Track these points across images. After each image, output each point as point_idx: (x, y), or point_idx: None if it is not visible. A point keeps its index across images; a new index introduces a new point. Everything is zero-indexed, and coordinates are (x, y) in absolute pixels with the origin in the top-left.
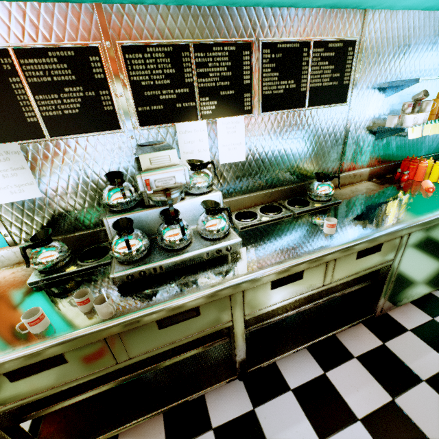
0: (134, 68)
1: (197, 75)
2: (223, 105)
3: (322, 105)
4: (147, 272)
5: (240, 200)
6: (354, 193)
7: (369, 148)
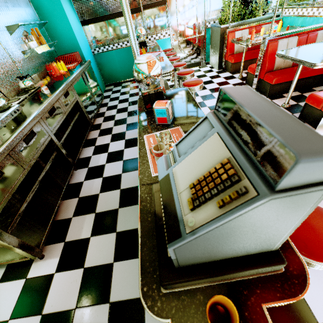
0: None
1: None
2: None
3: None
4: None
5: None
6: (41, 84)
7: (27, 63)
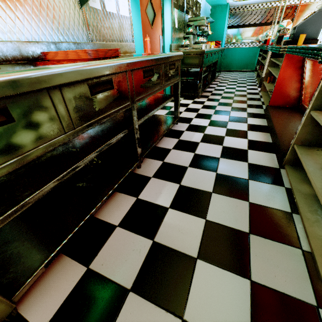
0: None
1: (190, 3)
2: (191, 13)
3: None
4: None
5: None
6: None
7: None
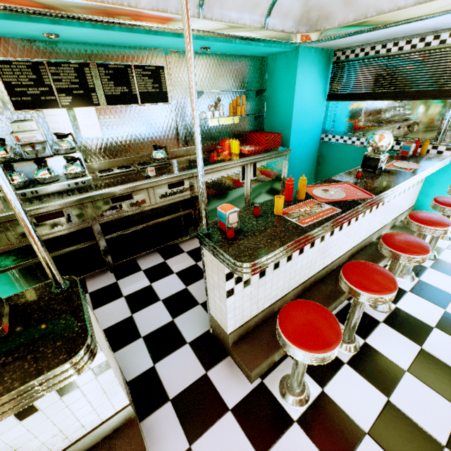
0: (5, 74)
1: (53, 80)
2: (78, 100)
3: (152, 103)
4: (27, 194)
5: (105, 163)
6: (186, 159)
7: None
